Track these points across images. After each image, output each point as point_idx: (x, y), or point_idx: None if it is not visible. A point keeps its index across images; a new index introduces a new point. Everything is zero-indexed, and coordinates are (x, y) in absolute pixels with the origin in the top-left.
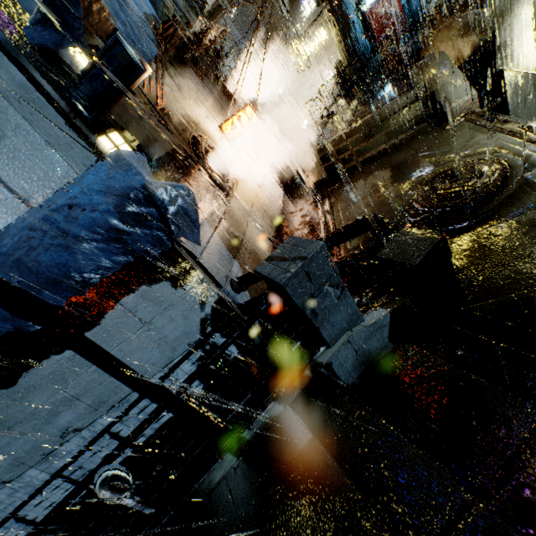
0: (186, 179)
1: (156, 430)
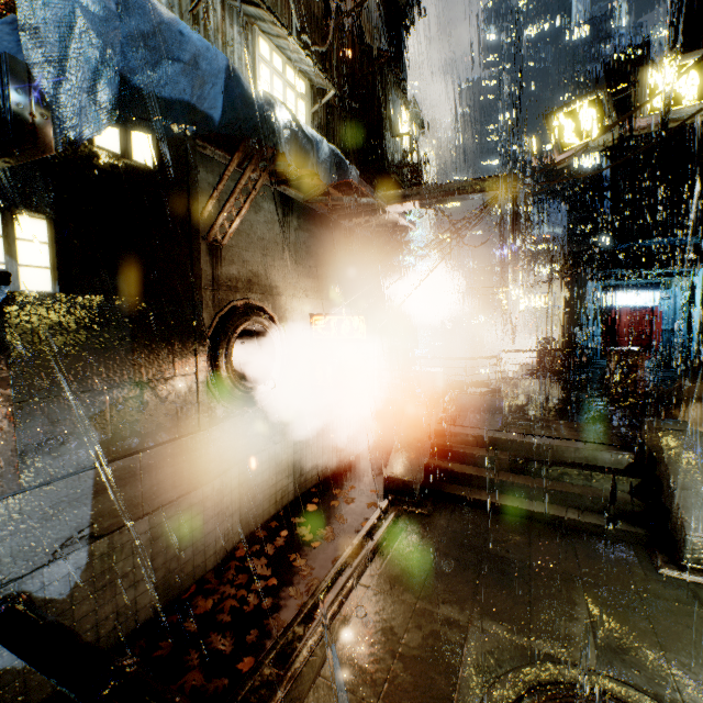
0: (135, 352)
1: None
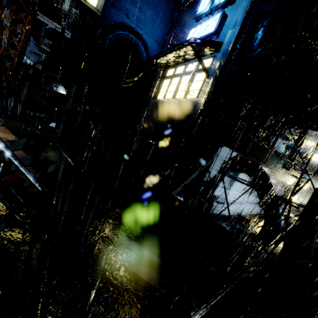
0: None
1: (260, 213)
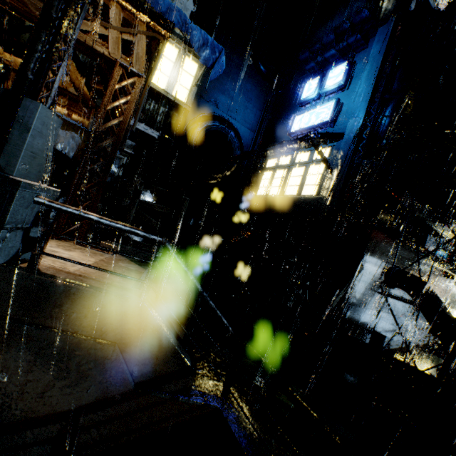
0: None
1: (422, 343)
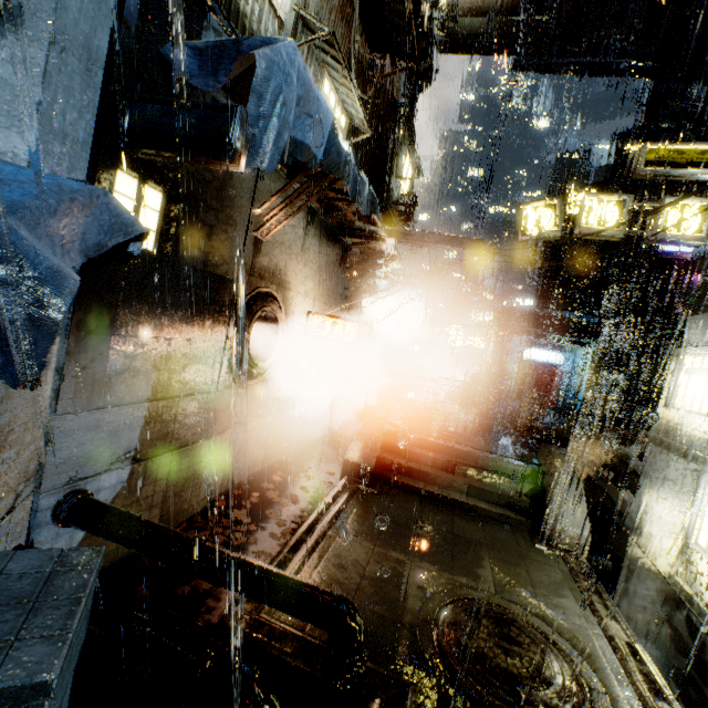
0: (193, 313)
1: None
